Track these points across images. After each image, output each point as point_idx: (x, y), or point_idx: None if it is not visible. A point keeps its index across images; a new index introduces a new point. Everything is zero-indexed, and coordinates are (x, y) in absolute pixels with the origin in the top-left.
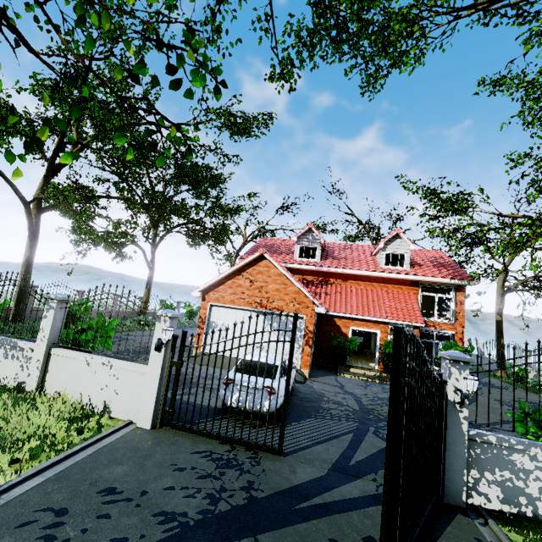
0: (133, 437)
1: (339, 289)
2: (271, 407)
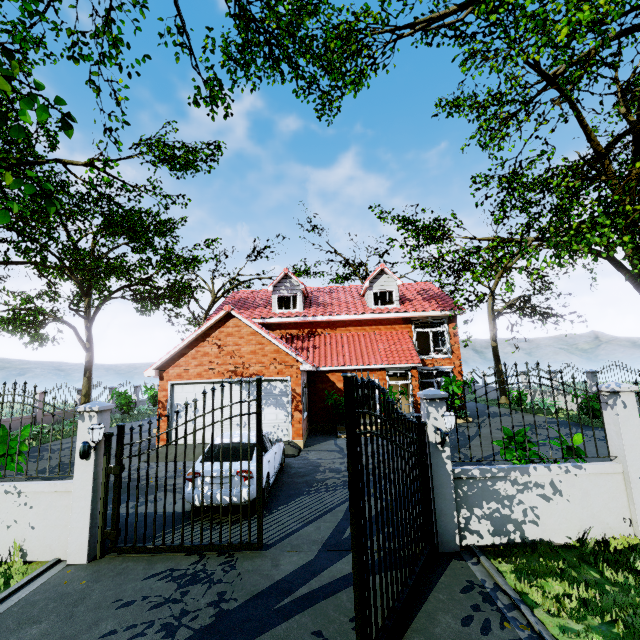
0: (60, 580)
1: (328, 339)
2: (250, 495)
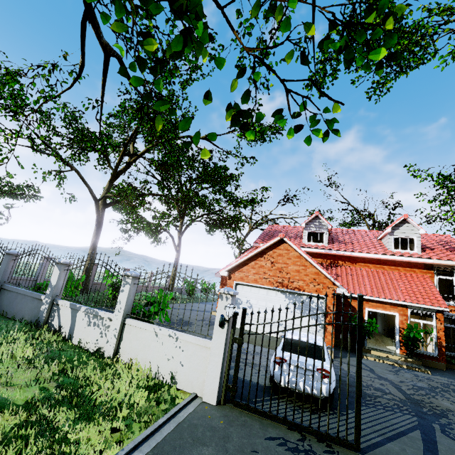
0: (204, 413)
1: (349, 271)
2: (327, 392)
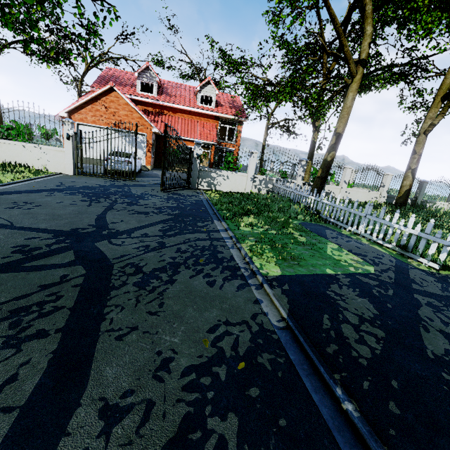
0: (68, 176)
1: (170, 119)
2: (130, 169)
